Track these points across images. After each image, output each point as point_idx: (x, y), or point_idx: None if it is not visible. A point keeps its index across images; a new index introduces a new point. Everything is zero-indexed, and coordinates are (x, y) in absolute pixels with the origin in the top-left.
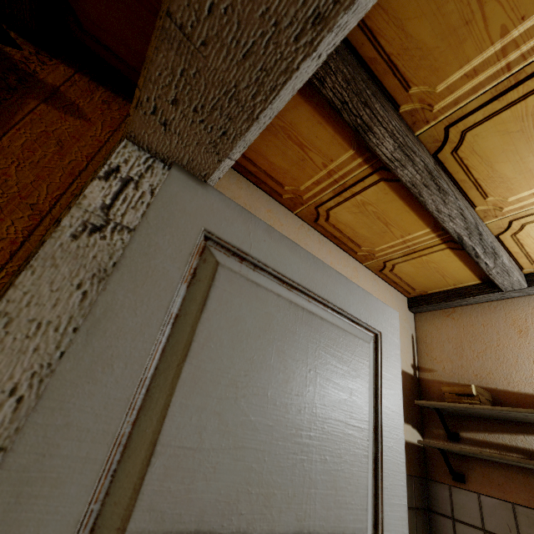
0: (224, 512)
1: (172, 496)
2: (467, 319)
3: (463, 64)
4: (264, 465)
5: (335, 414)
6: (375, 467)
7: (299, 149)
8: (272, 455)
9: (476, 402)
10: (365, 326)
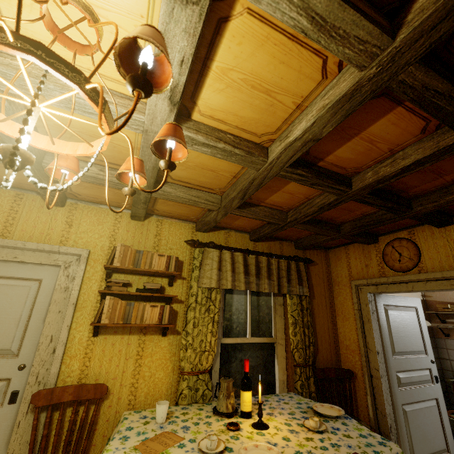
0: (403, 349)
1: (397, 347)
2: None
3: None
4: (405, 342)
5: (412, 330)
6: (422, 339)
7: None
8: (405, 340)
9: (450, 310)
10: (412, 307)
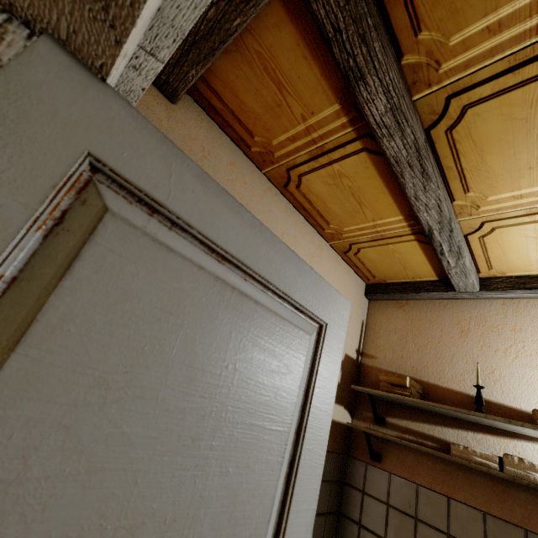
0: None
1: None
2: (417, 313)
3: (489, 11)
4: (133, 490)
5: (251, 417)
6: (289, 472)
7: (277, 90)
8: (150, 475)
9: (407, 394)
10: (310, 315)
